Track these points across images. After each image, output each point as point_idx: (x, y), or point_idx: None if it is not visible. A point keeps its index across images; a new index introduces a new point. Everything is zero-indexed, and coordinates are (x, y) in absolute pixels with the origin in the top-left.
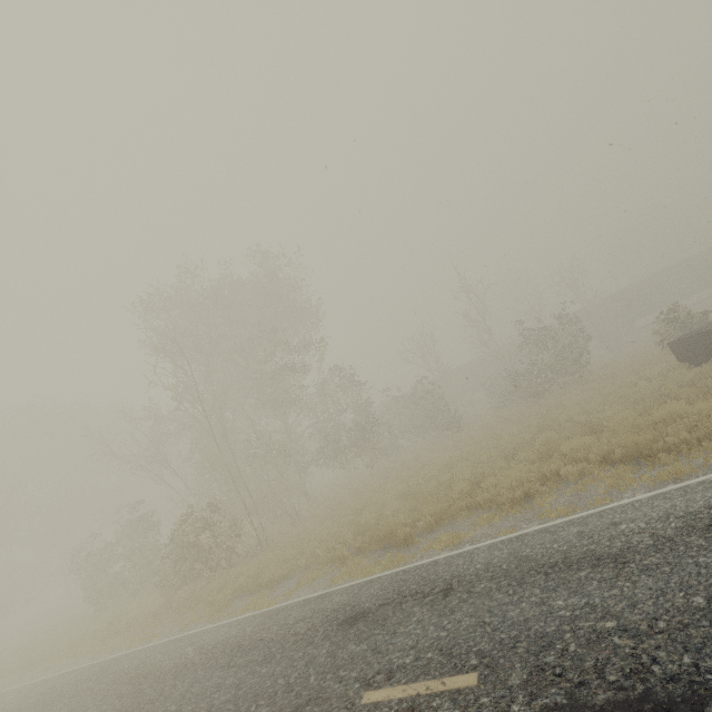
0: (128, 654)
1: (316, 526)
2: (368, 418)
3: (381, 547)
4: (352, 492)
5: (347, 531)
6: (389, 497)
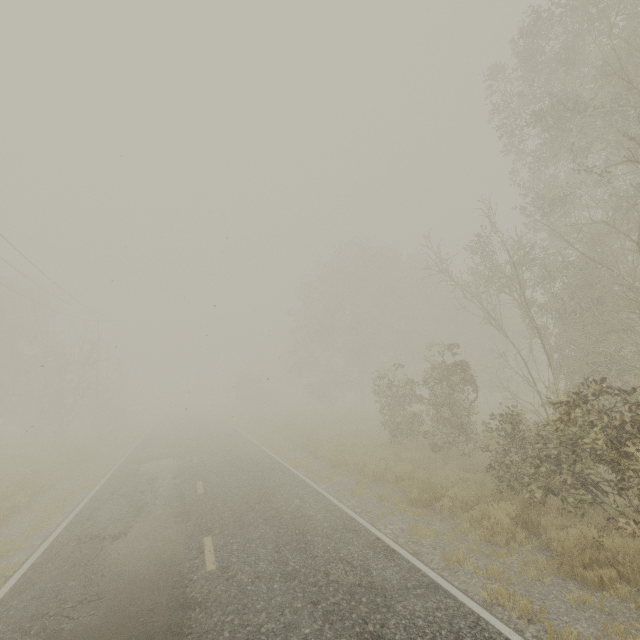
0: None
1: None
2: None
3: None
4: None
5: None
6: None
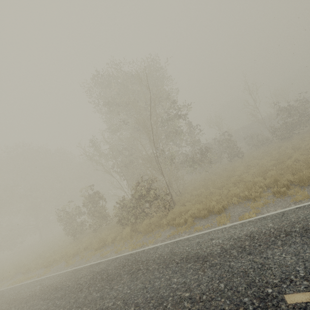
0: (142, 251)
1: (200, 193)
2: (205, 147)
3: (306, 185)
4: (204, 181)
5: (242, 188)
6: (249, 175)
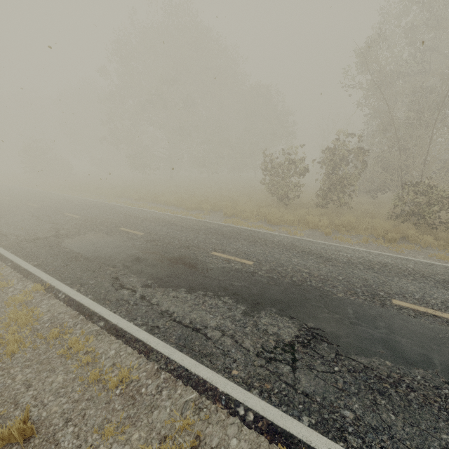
0: None
1: None
2: None
3: None
4: None
5: None
6: None
